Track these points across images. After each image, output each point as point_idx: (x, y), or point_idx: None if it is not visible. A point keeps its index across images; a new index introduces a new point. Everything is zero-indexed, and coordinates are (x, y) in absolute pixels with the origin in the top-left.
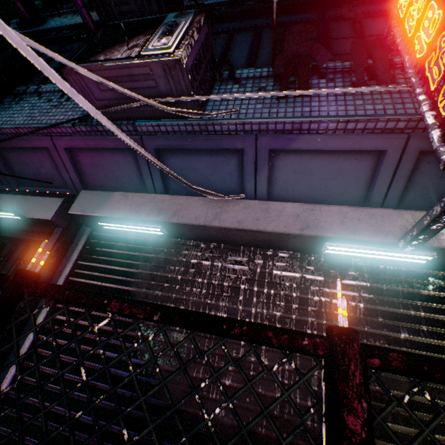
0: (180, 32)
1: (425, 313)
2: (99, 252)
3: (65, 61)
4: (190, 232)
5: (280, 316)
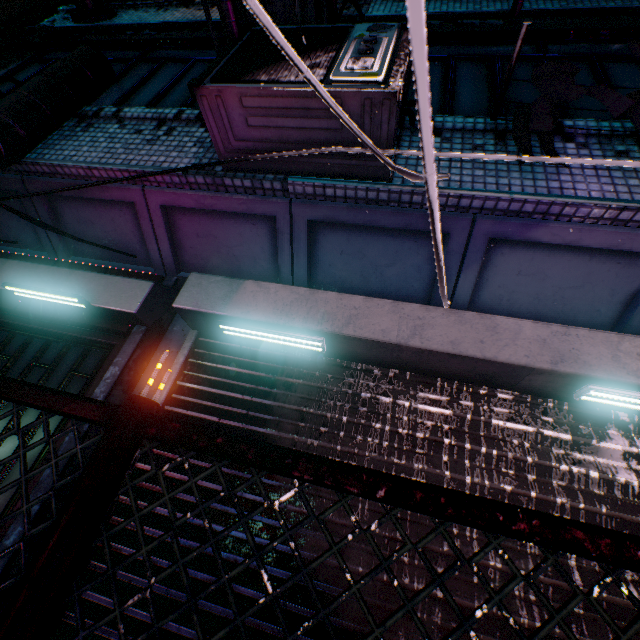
0: (385, 52)
1: None
2: (210, 370)
3: (313, 79)
4: (365, 351)
5: (511, 491)
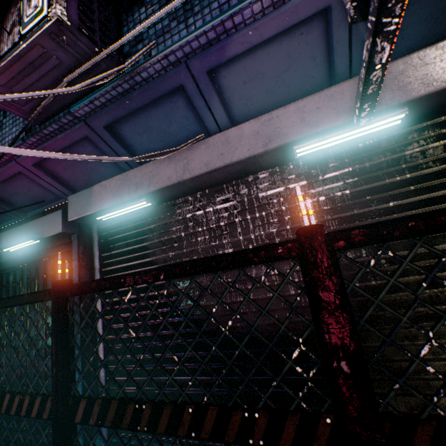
0: None
1: (411, 173)
2: (113, 241)
3: None
4: (172, 193)
5: (276, 231)
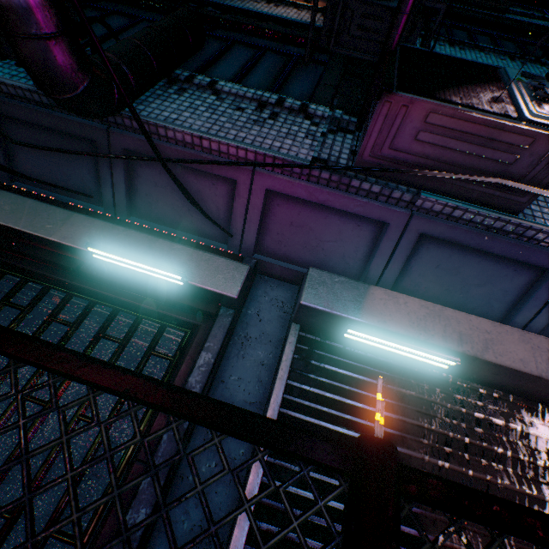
0: None
1: None
2: (317, 369)
3: None
4: (489, 374)
5: None
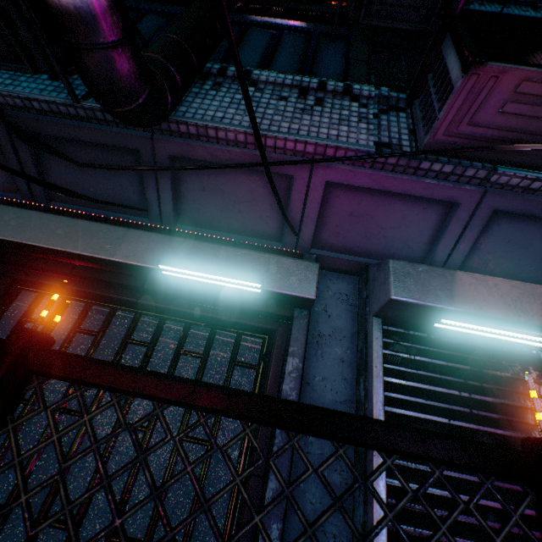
0: None
1: None
2: (407, 362)
3: None
4: None
5: None
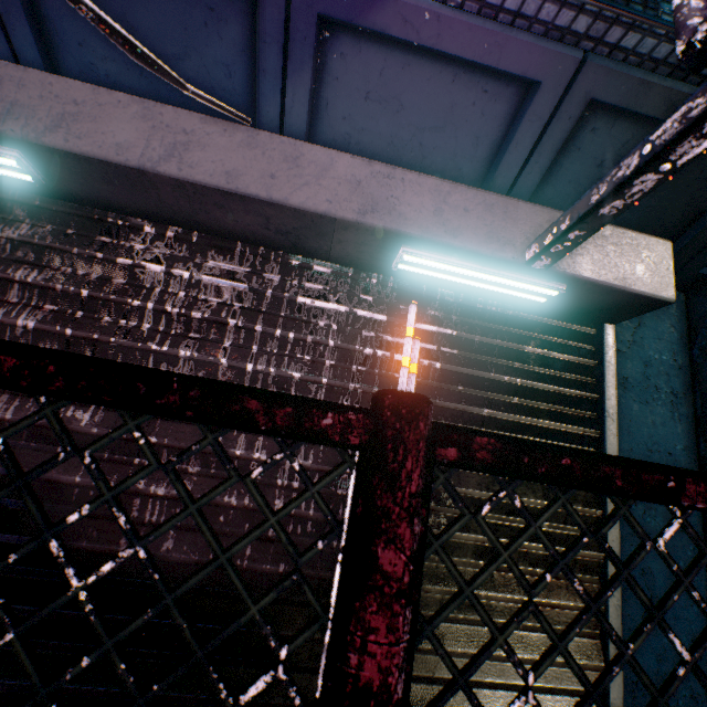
0: None
1: (523, 379)
2: None
3: None
4: (108, 187)
5: (301, 379)
